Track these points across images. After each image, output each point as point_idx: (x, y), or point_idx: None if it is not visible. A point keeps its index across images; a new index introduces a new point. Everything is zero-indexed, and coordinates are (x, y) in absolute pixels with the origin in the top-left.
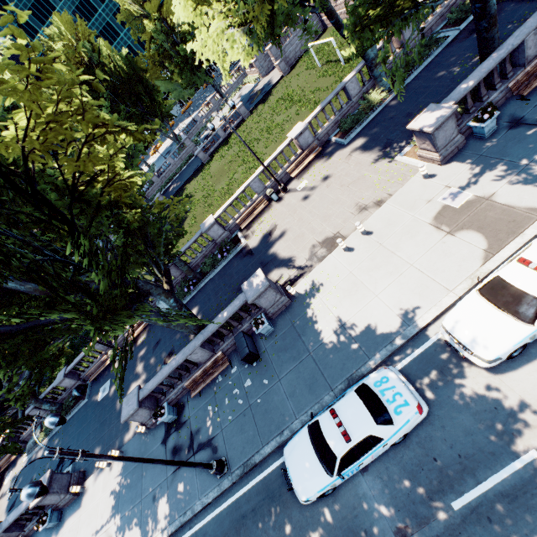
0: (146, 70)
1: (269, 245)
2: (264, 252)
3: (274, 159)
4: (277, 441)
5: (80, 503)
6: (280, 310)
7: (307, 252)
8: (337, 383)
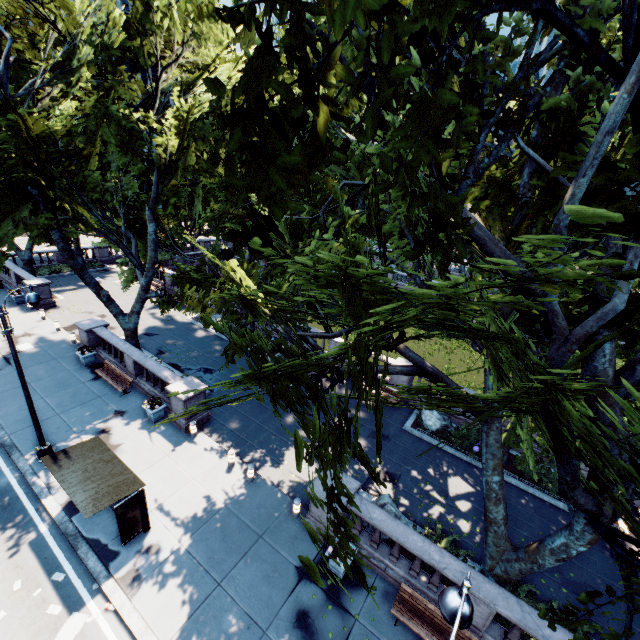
0: None
1: None
2: None
3: None
4: None
5: (179, 441)
6: None
7: None
8: None
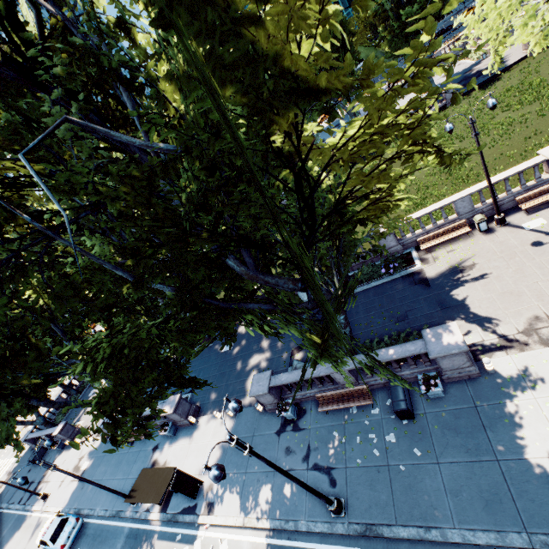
0: (354, 34)
1: (457, 285)
2: (447, 291)
3: (504, 179)
4: (418, 533)
5: (192, 432)
6: (460, 377)
7: (522, 322)
8: (539, 529)
